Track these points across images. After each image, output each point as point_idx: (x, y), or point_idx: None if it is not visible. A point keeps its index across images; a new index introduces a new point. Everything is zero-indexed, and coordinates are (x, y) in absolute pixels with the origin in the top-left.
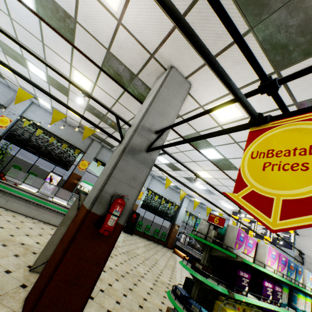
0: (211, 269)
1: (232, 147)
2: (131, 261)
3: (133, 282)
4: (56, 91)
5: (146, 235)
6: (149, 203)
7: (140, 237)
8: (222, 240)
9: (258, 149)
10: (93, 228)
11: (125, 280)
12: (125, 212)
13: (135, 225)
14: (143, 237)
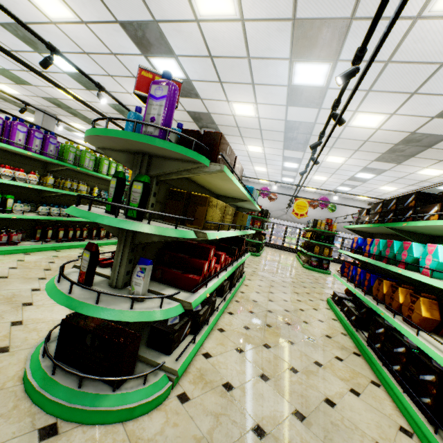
0: None
1: None
2: None
3: None
4: None
5: None
6: None
7: None
8: None
9: None
10: None
11: None
12: None
13: None
14: None
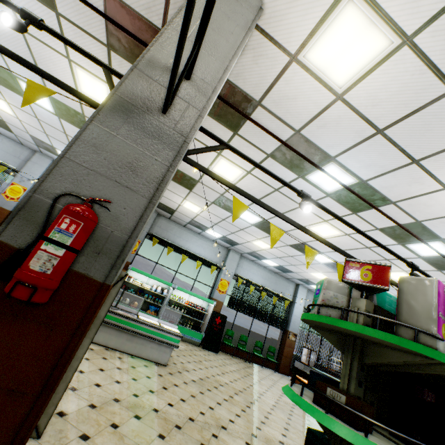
0: (375, 407)
1: (372, 147)
2: (206, 396)
3: (199, 442)
4: (72, 128)
5: (241, 353)
6: (241, 299)
7: (232, 356)
8: (390, 326)
9: None
10: (2, 286)
11: (182, 435)
12: (107, 250)
13: (220, 337)
14: (237, 357)
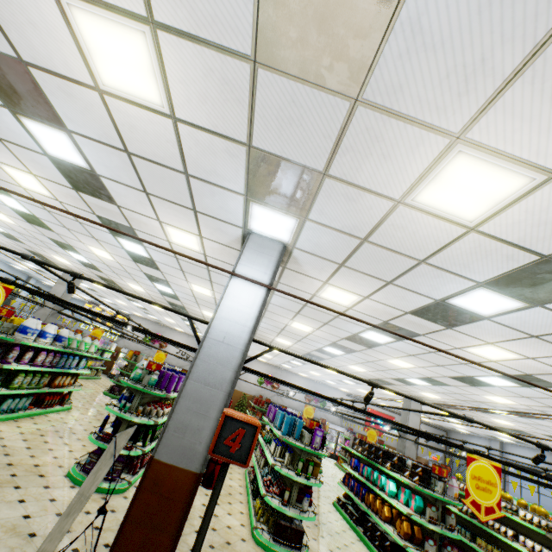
0: None
1: (99, 290)
2: None
3: None
4: None
5: None
6: None
7: None
8: None
9: (94, 332)
10: None
11: None
12: None
13: None
14: None
